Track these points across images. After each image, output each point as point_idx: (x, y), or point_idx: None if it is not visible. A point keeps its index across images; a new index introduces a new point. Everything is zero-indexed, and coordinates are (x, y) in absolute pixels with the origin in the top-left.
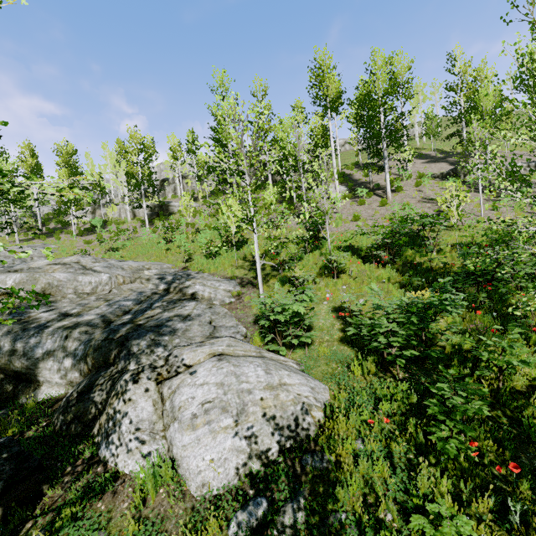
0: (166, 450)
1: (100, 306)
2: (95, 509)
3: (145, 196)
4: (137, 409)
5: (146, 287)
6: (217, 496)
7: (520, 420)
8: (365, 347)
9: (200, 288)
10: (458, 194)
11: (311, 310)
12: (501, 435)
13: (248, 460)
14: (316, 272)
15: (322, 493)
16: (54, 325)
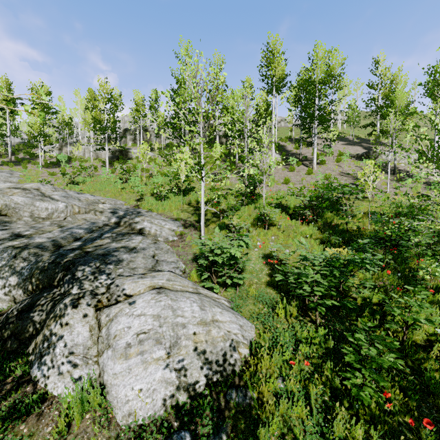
0: (97, 375)
1: (53, 230)
2: (17, 432)
3: (108, 141)
4: (73, 333)
5: (99, 219)
6: (142, 426)
7: (421, 371)
8: (290, 293)
9: (148, 225)
10: (375, 171)
11: (245, 255)
12: (404, 384)
13: (176, 392)
14: (250, 222)
15: (244, 430)
16: (4, 244)
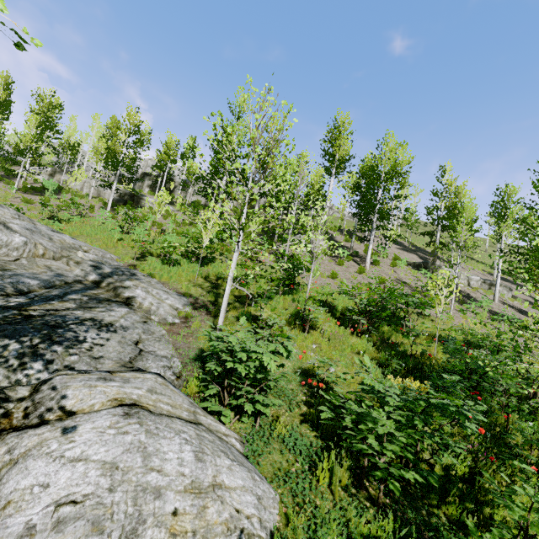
0: None
1: None
2: None
3: (119, 181)
4: None
5: (72, 271)
6: None
7: None
8: (341, 443)
9: (141, 294)
10: (450, 284)
11: (279, 367)
12: None
13: None
14: (285, 319)
15: None
16: None
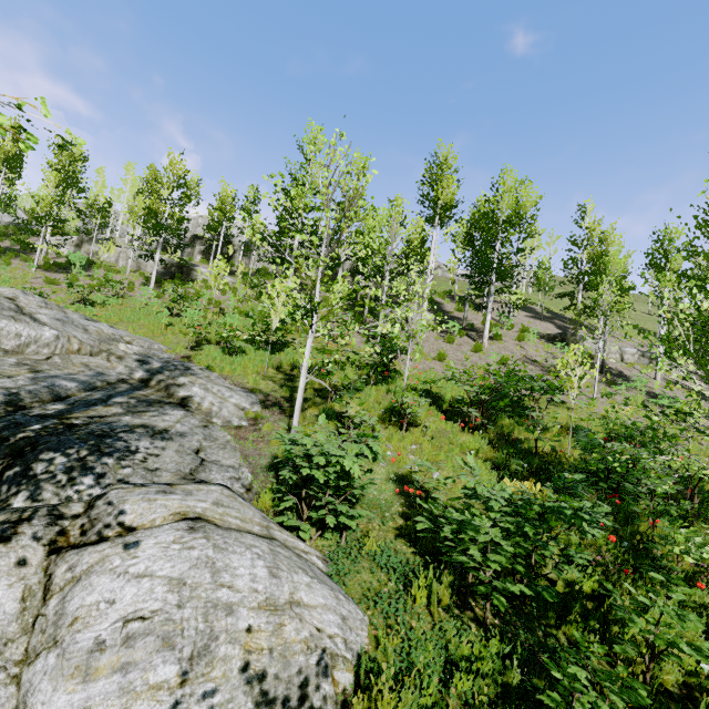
0: None
1: (18, 376)
2: None
3: (163, 248)
4: None
5: (114, 368)
6: None
7: None
8: (440, 557)
9: (199, 392)
10: (585, 362)
11: (367, 472)
12: None
13: None
14: (378, 415)
15: None
16: None
